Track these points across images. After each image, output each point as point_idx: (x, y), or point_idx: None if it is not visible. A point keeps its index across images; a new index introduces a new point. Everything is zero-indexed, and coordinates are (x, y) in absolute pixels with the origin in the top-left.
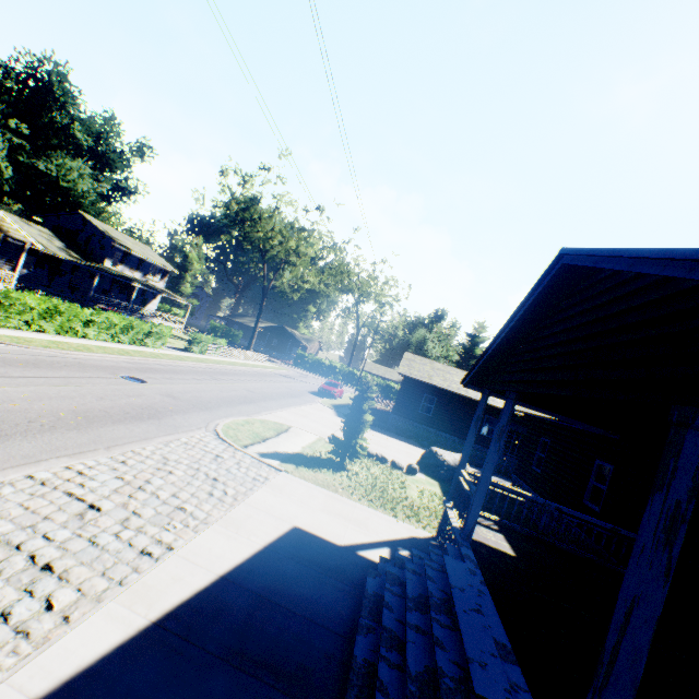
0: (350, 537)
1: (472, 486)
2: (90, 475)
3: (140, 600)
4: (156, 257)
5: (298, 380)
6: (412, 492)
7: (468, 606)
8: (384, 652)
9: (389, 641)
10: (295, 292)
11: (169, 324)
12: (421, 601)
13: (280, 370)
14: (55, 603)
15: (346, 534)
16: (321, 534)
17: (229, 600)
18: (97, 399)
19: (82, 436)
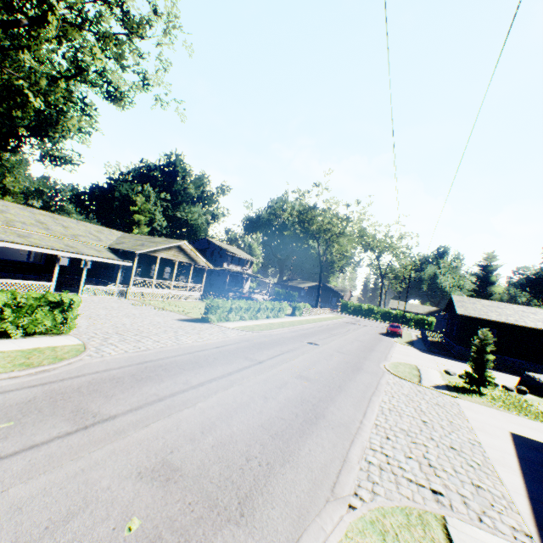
0: None
1: None
2: (396, 405)
3: (502, 464)
4: (245, 254)
5: (360, 325)
6: (539, 408)
7: None
8: None
9: None
10: (340, 260)
11: (261, 297)
12: None
13: (342, 319)
14: (477, 463)
15: (541, 437)
16: (528, 436)
17: (536, 467)
18: (325, 360)
19: (358, 383)
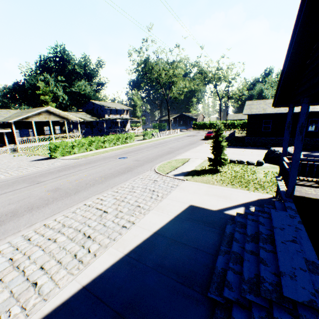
0: (220, 205)
1: (289, 166)
2: (104, 200)
3: (120, 246)
4: (121, 106)
5: (195, 136)
6: (260, 175)
7: (285, 239)
8: (231, 265)
9: (235, 259)
10: (180, 95)
11: (136, 131)
12: (255, 236)
13: (185, 134)
14: (91, 250)
15: (218, 204)
16: (204, 206)
17: (157, 242)
18: (109, 169)
19: (103, 185)
